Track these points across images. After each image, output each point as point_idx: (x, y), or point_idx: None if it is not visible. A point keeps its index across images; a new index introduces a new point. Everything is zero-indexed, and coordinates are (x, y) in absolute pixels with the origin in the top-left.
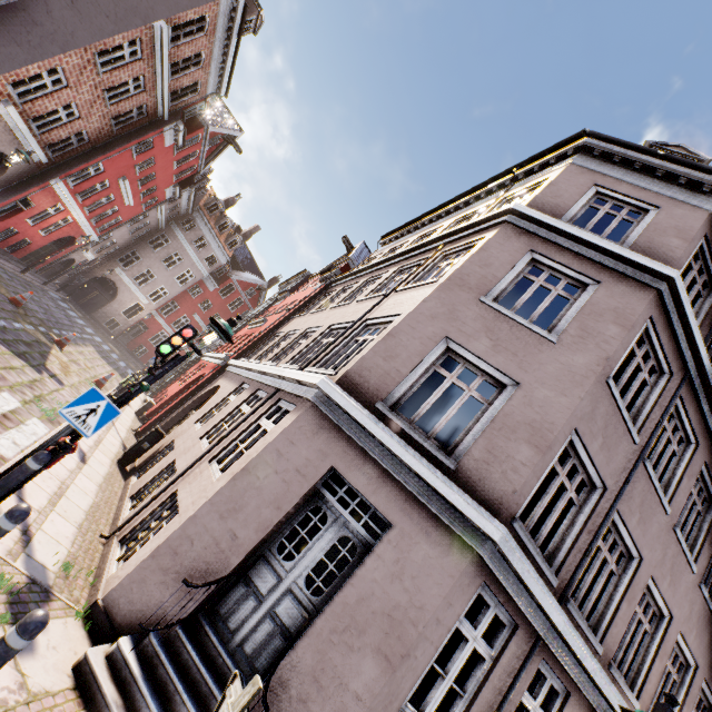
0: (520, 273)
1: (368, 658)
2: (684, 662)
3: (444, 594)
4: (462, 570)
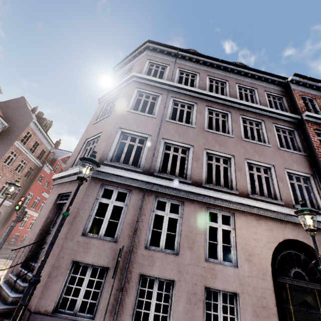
0: (105, 110)
1: (65, 227)
2: (267, 168)
3: (84, 194)
4: (88, 184)
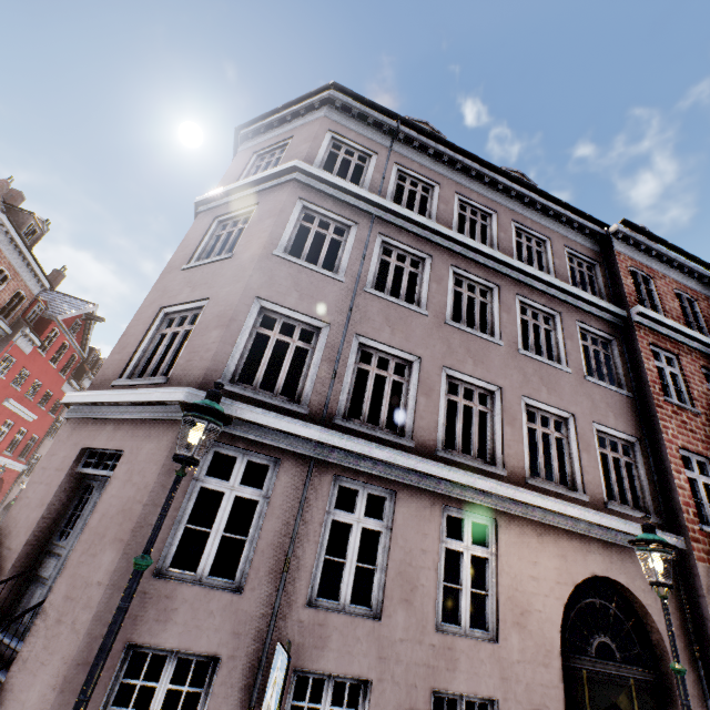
0: (213, 236)
1: (108, 551)
2: (561, 419)
3: (162, 465)
4: (174, 440)
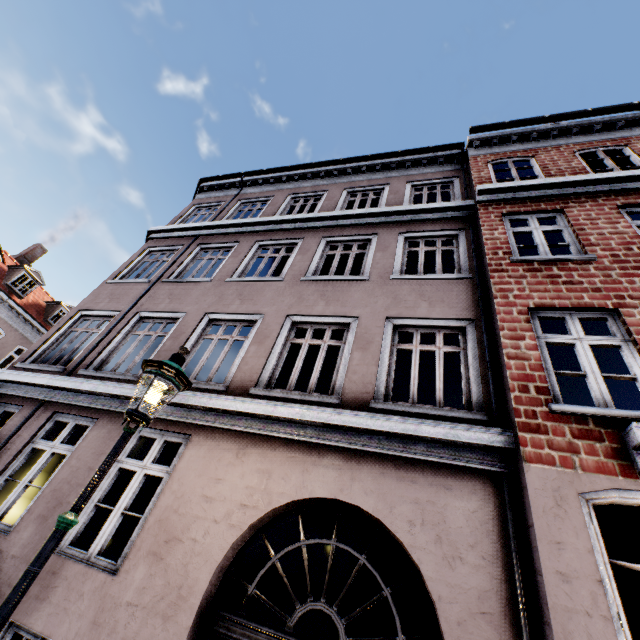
0: None
1: None
2: (344, 327)
3: None
4: None
